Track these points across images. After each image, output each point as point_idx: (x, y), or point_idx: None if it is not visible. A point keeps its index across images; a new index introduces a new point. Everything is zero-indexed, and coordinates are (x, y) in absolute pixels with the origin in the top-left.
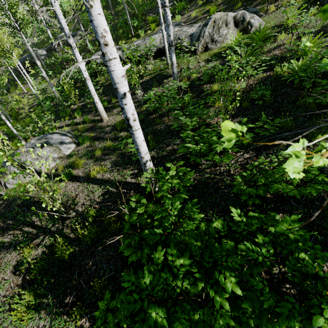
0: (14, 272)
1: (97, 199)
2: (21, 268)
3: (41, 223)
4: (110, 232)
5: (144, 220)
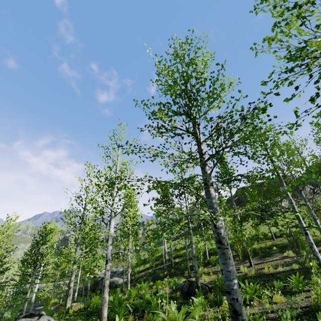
0: None
1: None
2: None
3: None
4: None
5: None
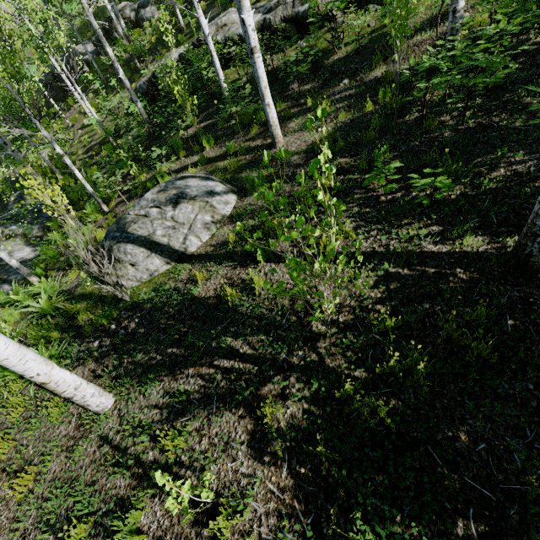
0: (256, 457)
1: (371, 293)
2: (270, 449)
3: (254, 349)
4: (466, 362)
5: None
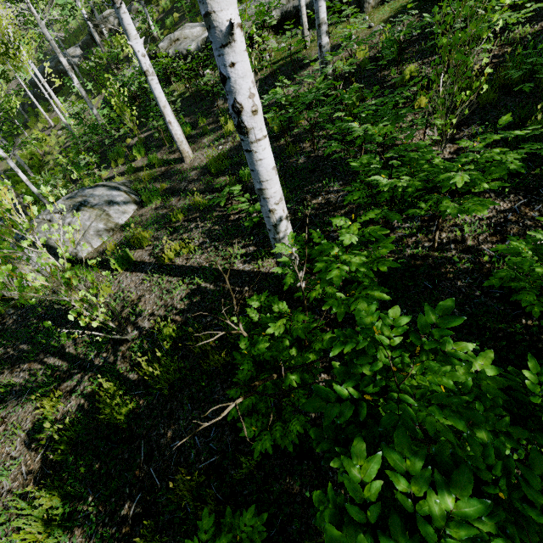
0: (27, 443)
1: (178, 305)
2: (40, 437)
3: (76, 350)
4: (207, 370)
5: (286, 351)
